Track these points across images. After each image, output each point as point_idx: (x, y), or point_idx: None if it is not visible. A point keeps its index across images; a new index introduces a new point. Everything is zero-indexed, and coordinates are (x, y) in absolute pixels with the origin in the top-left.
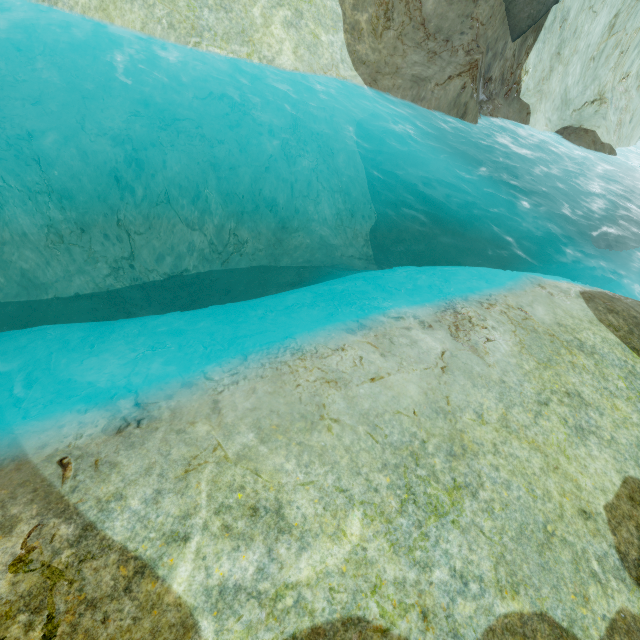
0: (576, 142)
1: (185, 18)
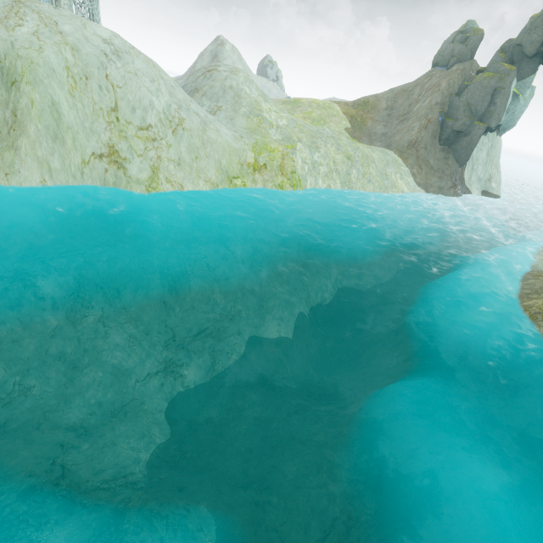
0: (490, 196)
1: (382, 185)
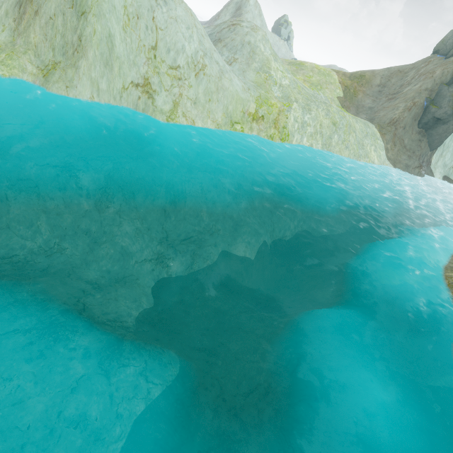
0: (449, 182)
1: (357, 153)
